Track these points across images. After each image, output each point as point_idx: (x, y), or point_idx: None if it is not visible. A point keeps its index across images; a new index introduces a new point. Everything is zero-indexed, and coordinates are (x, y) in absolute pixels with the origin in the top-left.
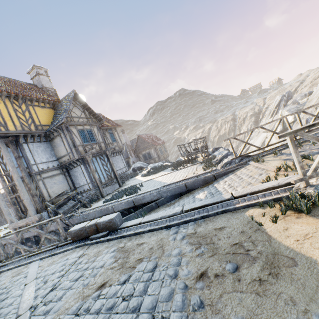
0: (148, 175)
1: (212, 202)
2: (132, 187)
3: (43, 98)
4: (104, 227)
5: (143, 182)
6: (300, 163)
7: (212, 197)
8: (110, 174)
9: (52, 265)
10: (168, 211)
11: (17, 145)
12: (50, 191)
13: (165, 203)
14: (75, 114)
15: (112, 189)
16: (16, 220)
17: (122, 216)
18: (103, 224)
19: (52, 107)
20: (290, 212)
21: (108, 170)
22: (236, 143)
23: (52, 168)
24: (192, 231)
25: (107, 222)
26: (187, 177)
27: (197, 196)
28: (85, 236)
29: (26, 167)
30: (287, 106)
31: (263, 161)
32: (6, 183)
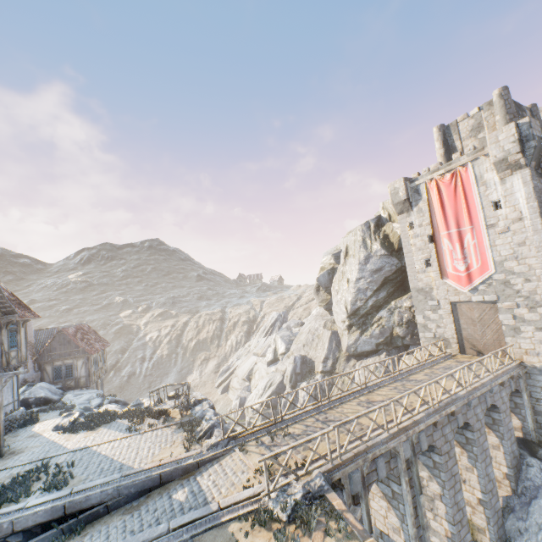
0: (75, 432)
1: (201, 515)
2: (49, 467)
3: None
4: None
5: (68, 452)
6: (268, 481)
7: (195, 499)
8: None
9: None
10: (150, 530)
11: None
12: None
13: (122, 505)
14: None
15: None
16: None
17: (25, 538)
18: None
19: None
20: (256, 525)
21: None
22: (219, 359)
23: None
24: None
25: None
26: (163, 461)
27: (176, 496)
28: None
29: None
30: (282, 330)
31: (248, 452)
32: None
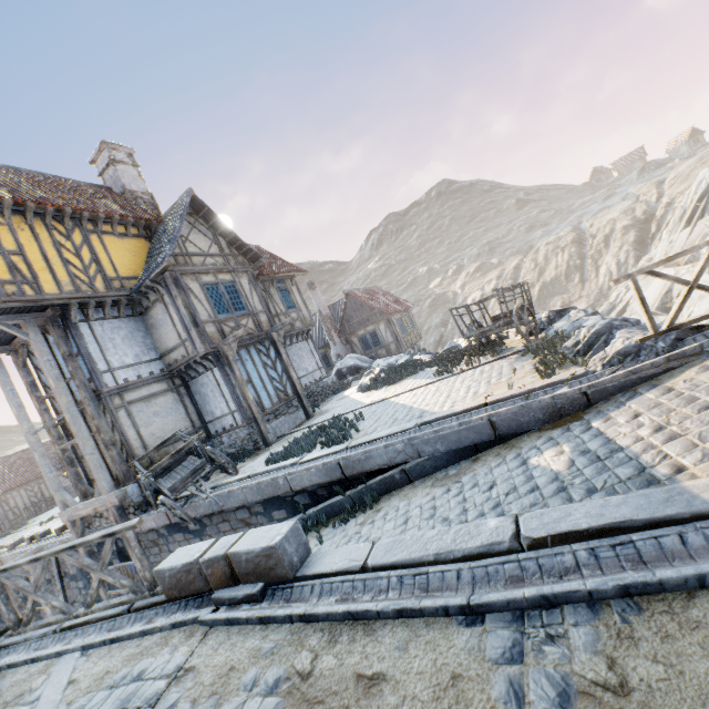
0: (376, 388)
1: (648, 514)
2: (336, 421)
3: (122, 215)
4: (253, 569)
5: (363, 406)
6: None
7: (599, 469)
8: (284, 387)
9: (97, 694)
10: (458, 528)
11: (66, 327)
12: (145, 434)
13: (429, 471)
14: (194, 247)
15: (290, 423)
16: (74, 500)
17: (313, 501)
18: (248, 559)
19: (144, 235)
20: None
21: (279, 379)
22: (588, 300)
23: (149, 378)
24: (598, 669)
25: (261, 556)
26: (492, 398)
27: (537, 461)
28: (202, 588)
29: (89, 379)
30: None
31: None
32: (52, 416)
